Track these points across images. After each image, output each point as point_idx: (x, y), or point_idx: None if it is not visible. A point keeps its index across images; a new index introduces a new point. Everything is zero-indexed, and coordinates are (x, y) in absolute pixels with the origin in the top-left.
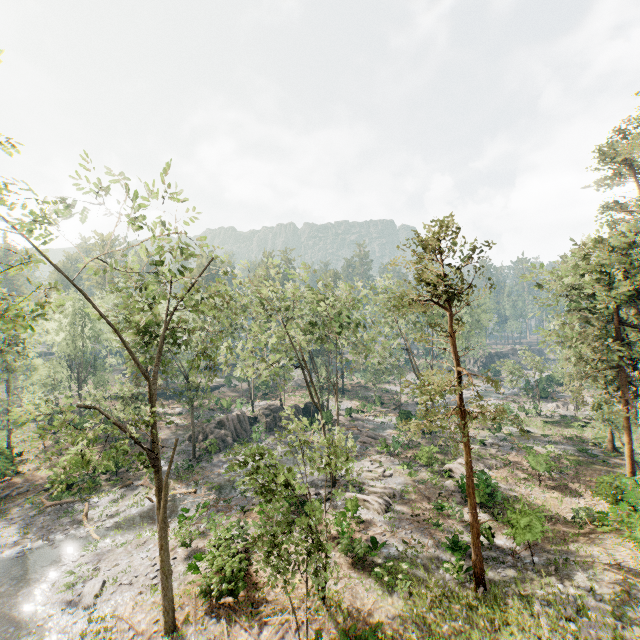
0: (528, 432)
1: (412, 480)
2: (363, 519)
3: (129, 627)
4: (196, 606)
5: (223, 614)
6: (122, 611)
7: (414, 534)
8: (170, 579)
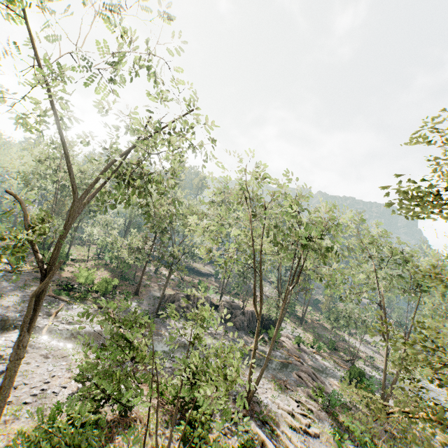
0: None
1: None
2: None
3: None
4: None
5: None
6: None
7: None
8: (1, 411)
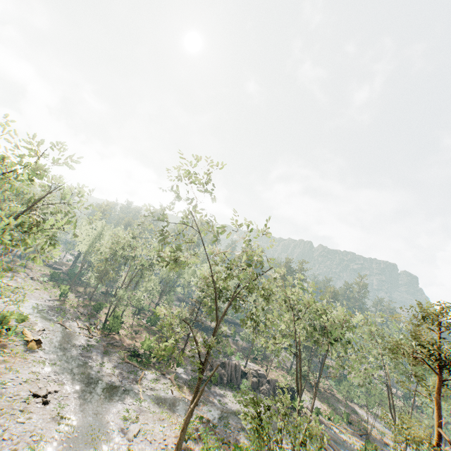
0: None
1: None
2: None
3: None
4: None
5: None
6: None
7: None
8: None
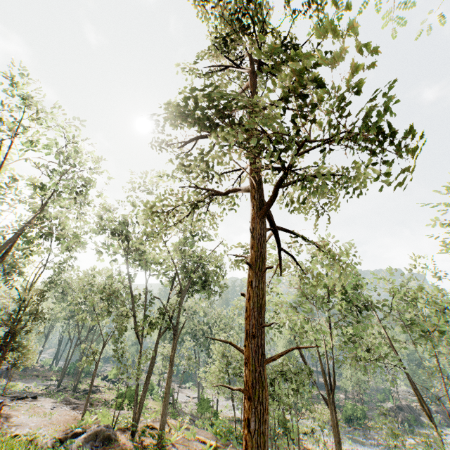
0: None
1: None
2: None
3: None
4: None
5: None
6: None
7: None
8: None
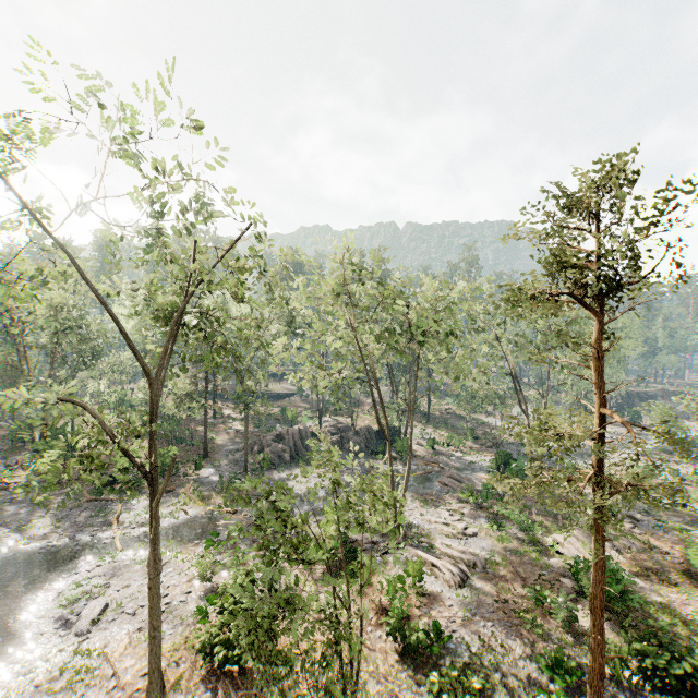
0: (683, 507)
1: (502, 547)
2: (427, 590)
3: (112, 674)
4: (194, 666)
5: (220, 688)
6: (113, 649)
7: (496, 630)
8: (159, 631)
